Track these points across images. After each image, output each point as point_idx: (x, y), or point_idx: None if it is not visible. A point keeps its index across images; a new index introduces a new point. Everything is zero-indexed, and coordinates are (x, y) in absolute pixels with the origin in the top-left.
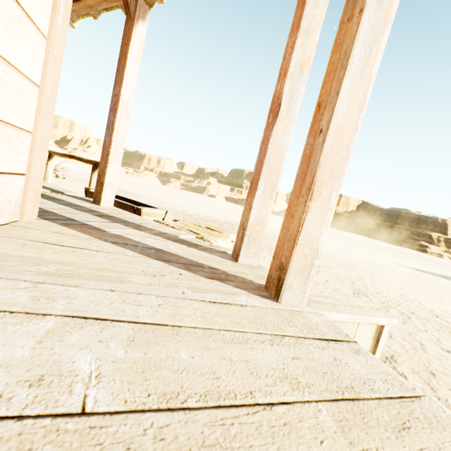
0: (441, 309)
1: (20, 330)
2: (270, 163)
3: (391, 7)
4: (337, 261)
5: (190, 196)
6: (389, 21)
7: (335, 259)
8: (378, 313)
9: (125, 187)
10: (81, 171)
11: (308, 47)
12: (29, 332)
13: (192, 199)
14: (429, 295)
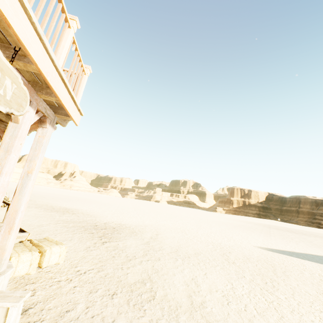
0: (212, 289)
1: None
2: (10, 217)
3: (3, 169)
4: (182, 253)
5: (137, 204)
6: (2, 174)
7: (184, 251)
8: (13, 299)
9: (78, 205)
10: (57, 196)
11: (31, 165)
12: None
13: (131, 207)
14: (229, 277)
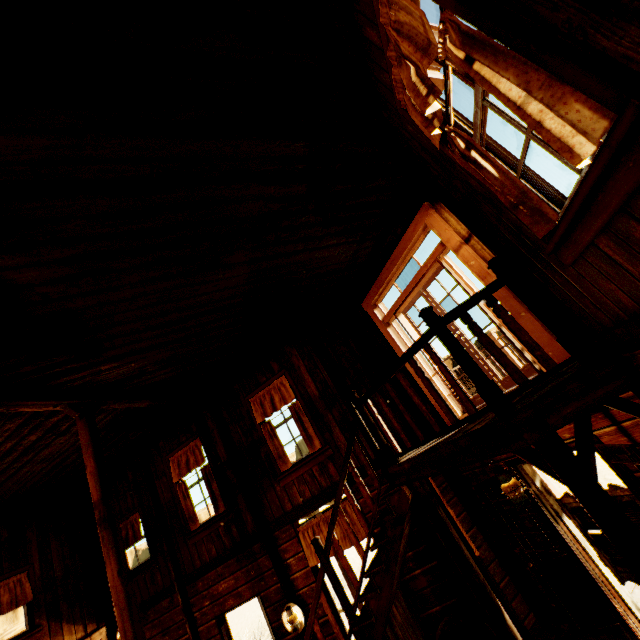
0: None
1: (637, 592)
2: None
3: None
4: None
5: None
6: None
7: None
8: None
9: None
10: None
11: None
12: (638, 591)
13: None
14: None
